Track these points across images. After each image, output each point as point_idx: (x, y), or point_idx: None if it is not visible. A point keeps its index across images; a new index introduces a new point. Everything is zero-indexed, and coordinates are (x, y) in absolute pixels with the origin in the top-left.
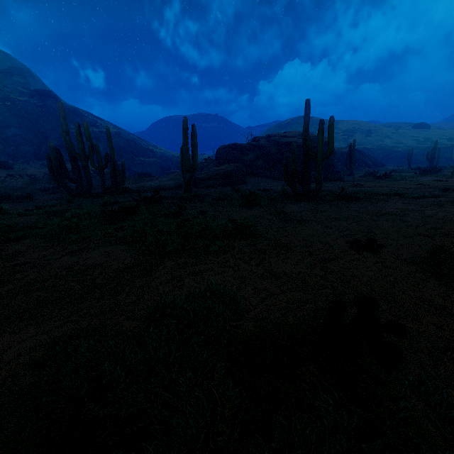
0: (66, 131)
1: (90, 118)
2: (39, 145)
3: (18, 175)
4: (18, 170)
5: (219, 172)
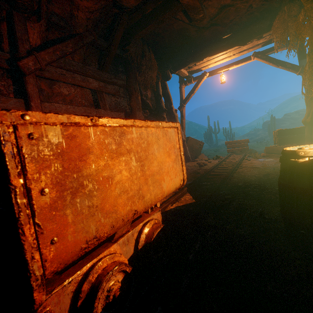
0: (209, 125)
1: None
2: None
3: None
4: None
5: None
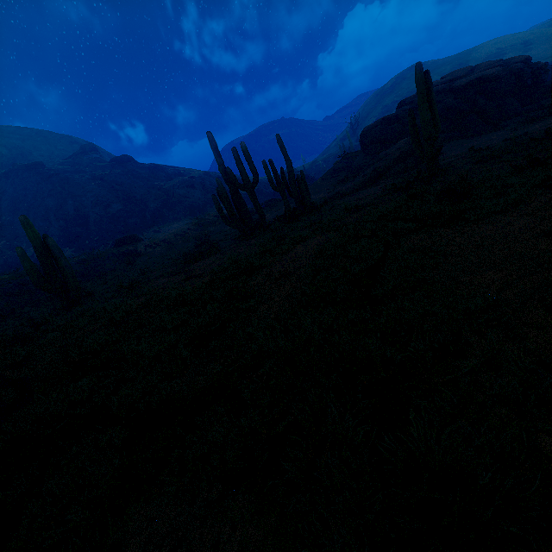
0: (222, 164)
1: (171, 169)
2: (142, 213)
3: (154, 244)
4: (150, 239)
5: (404, 150)
